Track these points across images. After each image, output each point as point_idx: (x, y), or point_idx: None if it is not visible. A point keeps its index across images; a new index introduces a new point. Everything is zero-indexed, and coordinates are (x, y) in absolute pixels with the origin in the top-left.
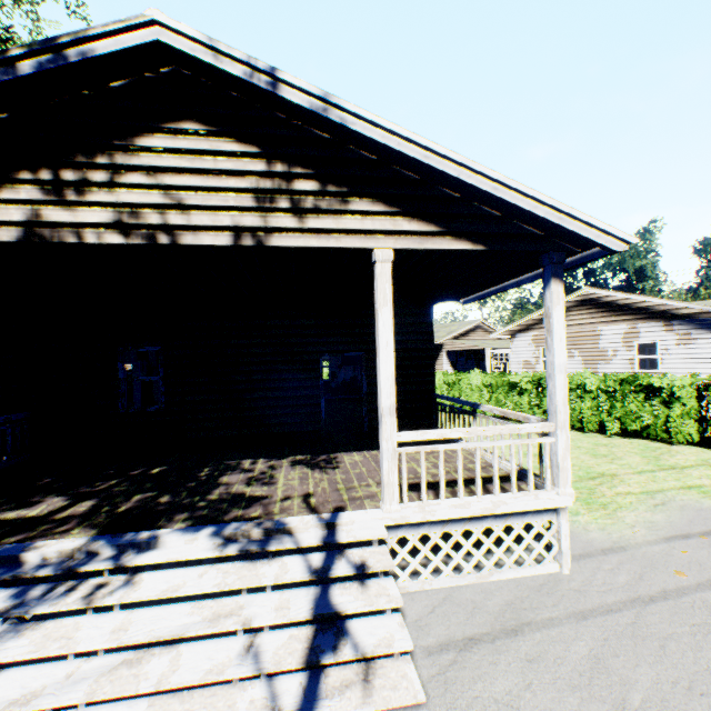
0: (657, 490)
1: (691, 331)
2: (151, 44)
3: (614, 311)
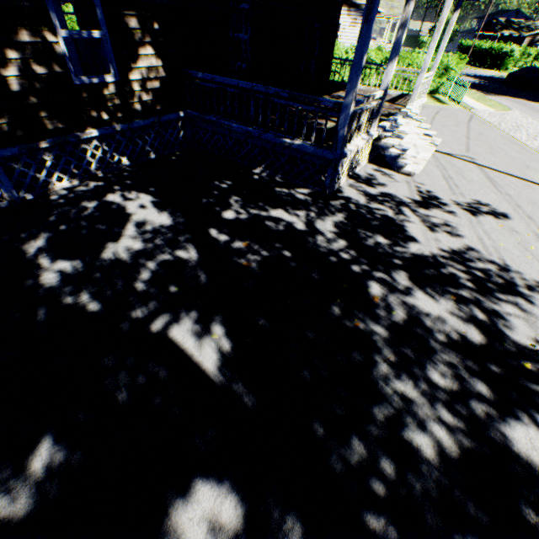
0: None
1: (357, 18)
2: None
3: None
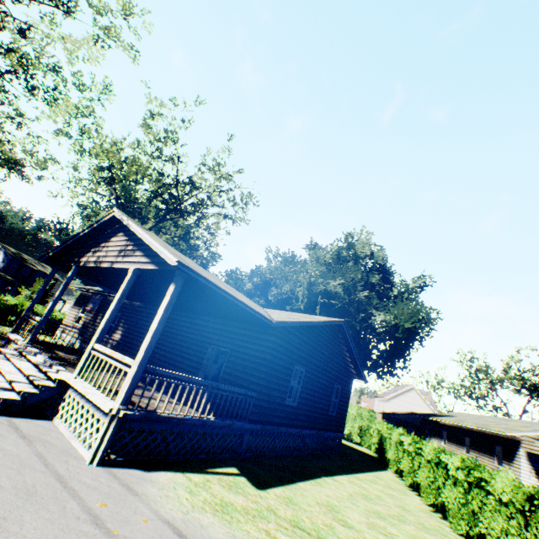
0: None
1: None
2: (114, 216)
3: None
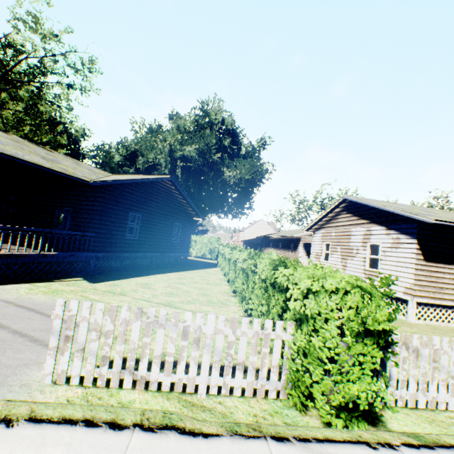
0: (100, 301)
1: (400, 236)
2: None
3: (360, 215)
